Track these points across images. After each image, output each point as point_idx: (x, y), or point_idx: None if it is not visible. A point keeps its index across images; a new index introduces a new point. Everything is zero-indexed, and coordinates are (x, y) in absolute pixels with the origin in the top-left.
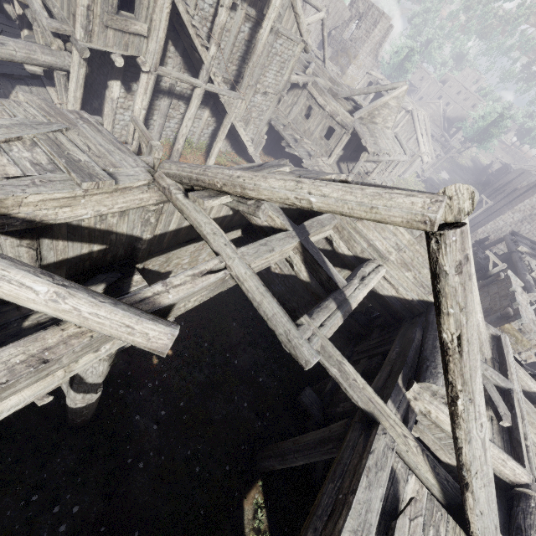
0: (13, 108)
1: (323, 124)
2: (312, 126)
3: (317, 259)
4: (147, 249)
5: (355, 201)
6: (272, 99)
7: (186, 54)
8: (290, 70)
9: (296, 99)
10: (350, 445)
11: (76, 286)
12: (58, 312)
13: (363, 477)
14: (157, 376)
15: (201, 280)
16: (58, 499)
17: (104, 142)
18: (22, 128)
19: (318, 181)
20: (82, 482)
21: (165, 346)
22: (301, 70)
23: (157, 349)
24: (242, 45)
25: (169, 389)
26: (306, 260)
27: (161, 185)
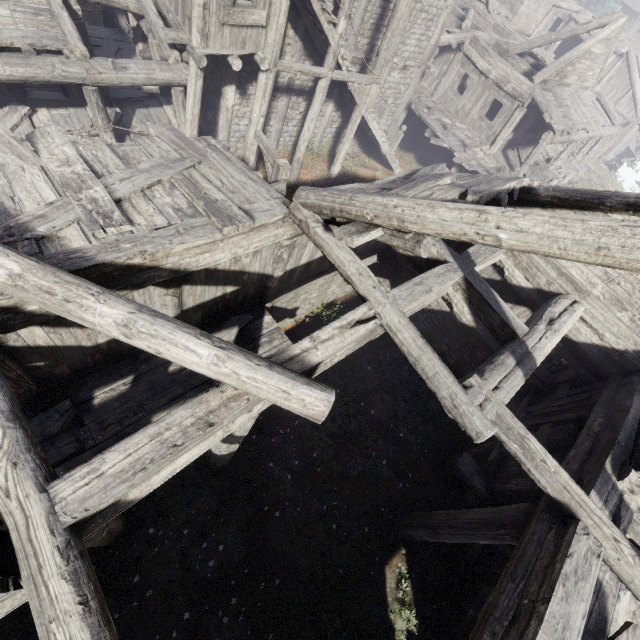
0: (148, 146)
1: (485, 98)
2: (468, 104)
3: (487, 298)
4: (277, 287)
5: (571, 239)
6: (413, 74)
7: (307, 36)
8: (439, 29)
9: (445, 68)
10: (535, 540)
11: (232, 348)
12: (218, 375)
13: (559, 586)
14: (288, 423)
15: (350, 332)
16: (205, 536)
17: (235, 173)
18: (160, 170)
19: (511, 210)
20: (225, 523)
21: (321, 413)
22: (455, 25)
23: (313, 416)
24: (376, 8)
25: (301, 438)
26: (472, 299)
27: (297, 218)
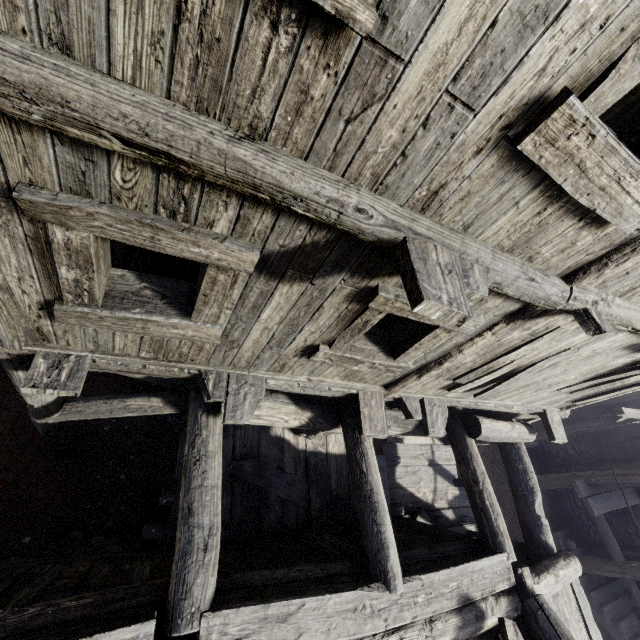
0: None
1: None
2: None
3: None
4: None
5: None
6: None
7: None
8: None
9: None
10: None
11: None
12: None
13: None
14: None
15: None
16: None
17: None
18: None
19: None
20: None
21: None
22: None
23: None
24: None
25: None
26: None
27: None
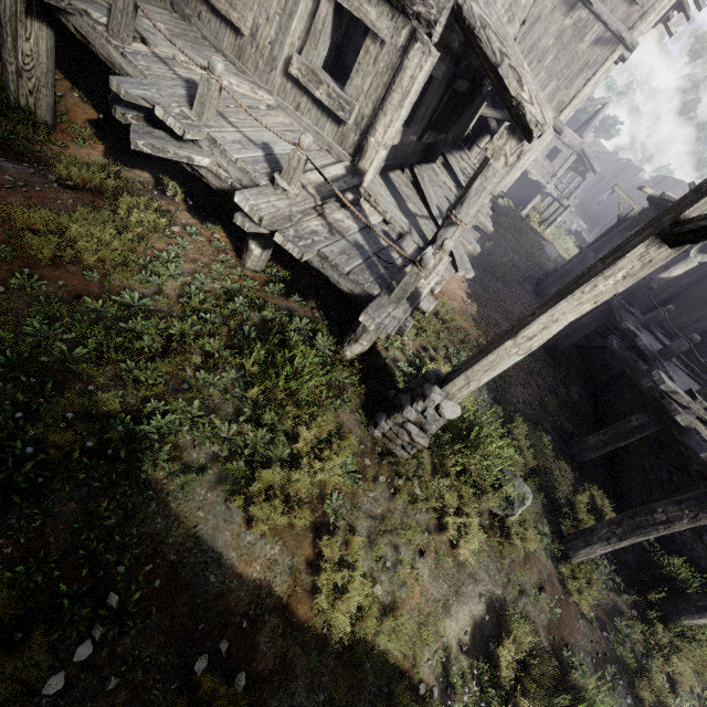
0: None
1: (547, 145)
2: None
3: None
4: None
5: None
6: None
7: None
8: None
9: None
10: None
11: None
12: None
13: None
14: None
15: None
16: None
17: None
18: None
19: None
20: None
21: None
22: None
23: None
24: None
25: None
26: None
27: None
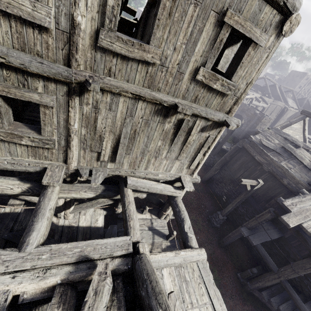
0: None
1: None
2: None
3: None
4: None
5: None
6: None
7: None
8: None
9: None
10: None
11: None
12: None
13: None
14: None
15: None
16: None
17: None
18: None
19: None
20: None
21: None
22: None
23: None
24: None
25: None
26: None
27: None
